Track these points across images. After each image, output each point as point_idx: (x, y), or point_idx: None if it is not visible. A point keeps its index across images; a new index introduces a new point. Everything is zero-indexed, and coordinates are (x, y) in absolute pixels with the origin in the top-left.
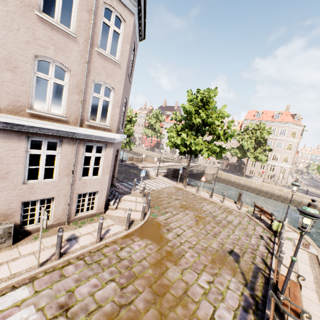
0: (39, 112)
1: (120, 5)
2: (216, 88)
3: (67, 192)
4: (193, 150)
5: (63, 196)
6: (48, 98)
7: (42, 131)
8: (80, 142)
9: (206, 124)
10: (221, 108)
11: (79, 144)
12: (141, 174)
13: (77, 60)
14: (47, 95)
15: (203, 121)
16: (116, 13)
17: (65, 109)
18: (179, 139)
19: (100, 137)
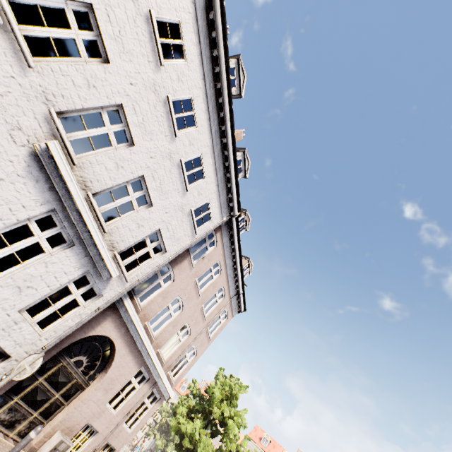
0: (161, 353)
1: (231, 310)
2: (247, 386)
3: (107, 432)
4: (197, 451)
5: (102, 435)
6: (170, 345)
7: (151, 367)
8: (153, 386)
9: (225, 423)
10: (242, 411)
11: (152, 388)
12: (134, 450)
13: (197, 330)
14: (170, 343)
15: (223, 416)
16: (226, 313)
17: (169, 356)
18: (192, 424)
19: (165, 389)
